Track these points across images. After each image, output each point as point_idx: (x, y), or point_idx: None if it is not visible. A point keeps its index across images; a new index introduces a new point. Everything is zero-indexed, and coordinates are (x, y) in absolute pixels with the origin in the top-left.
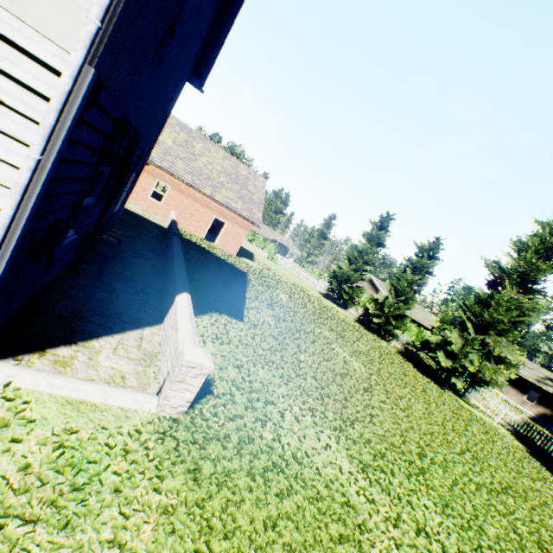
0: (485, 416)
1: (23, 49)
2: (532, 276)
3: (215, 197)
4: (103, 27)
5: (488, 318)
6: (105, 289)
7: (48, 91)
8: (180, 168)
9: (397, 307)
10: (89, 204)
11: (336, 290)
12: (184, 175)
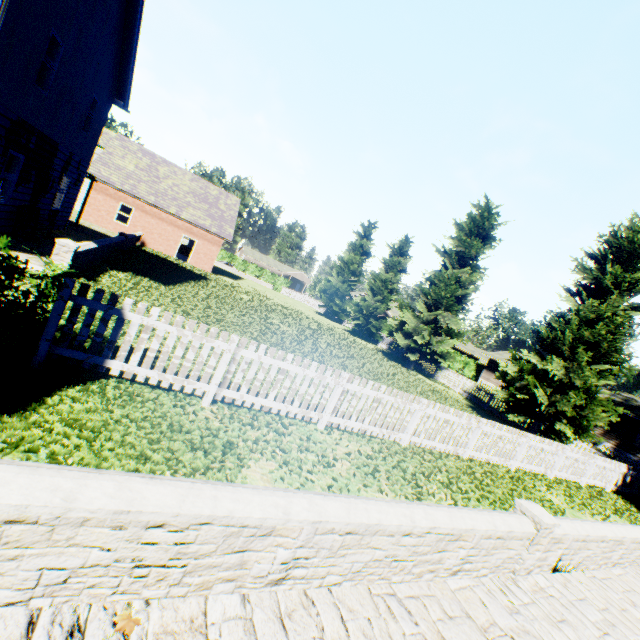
0: (446, 388)
1: None
2: (468, 253)
3: (181, 216)
4: None
5: (434, 296)
6: (36, 244)
7: None
8: (143, 190)
9: (377, 307)
10: (11, 178)
11: (327, 304)
12: (147, 197)
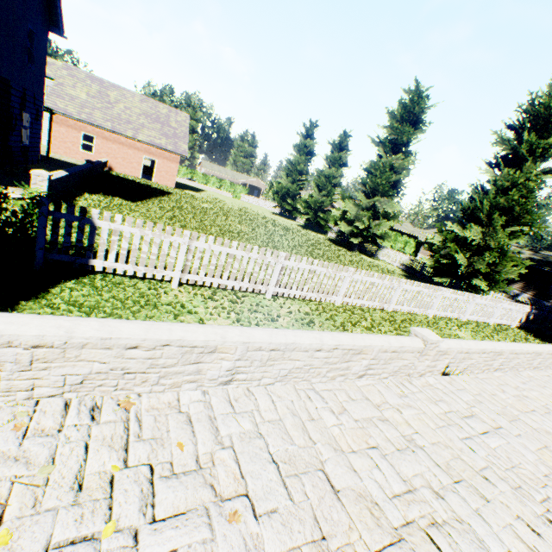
0: (385, 264)
1: None
2: (400, 140)
3: (138, 138)
4: None
5: (371, 184)
6: (17, 179)
7: None
8: (99, 117)
9: (323, 202)
10: None
11: (280, 204)
12: (104, 124)
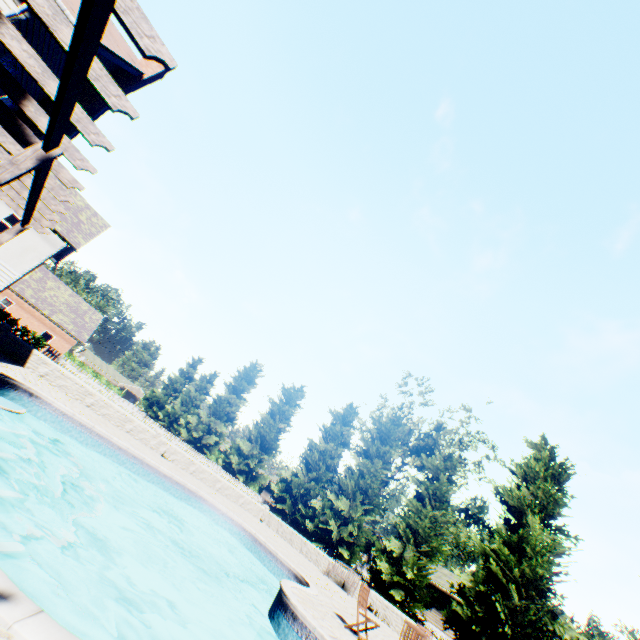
0: None
1: (12, 272)
2: (240, 387)
3: (52, 317)
4: (27, 271)
5: (214, 408)
6: None
7: (13, 277)
8: (29, 293)
9: (182, 415)
10: None
11: (147, 409)
12: (31, 299)
